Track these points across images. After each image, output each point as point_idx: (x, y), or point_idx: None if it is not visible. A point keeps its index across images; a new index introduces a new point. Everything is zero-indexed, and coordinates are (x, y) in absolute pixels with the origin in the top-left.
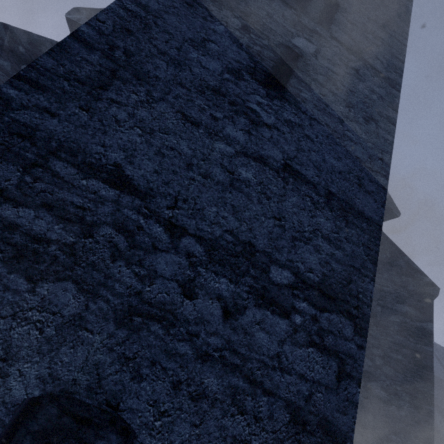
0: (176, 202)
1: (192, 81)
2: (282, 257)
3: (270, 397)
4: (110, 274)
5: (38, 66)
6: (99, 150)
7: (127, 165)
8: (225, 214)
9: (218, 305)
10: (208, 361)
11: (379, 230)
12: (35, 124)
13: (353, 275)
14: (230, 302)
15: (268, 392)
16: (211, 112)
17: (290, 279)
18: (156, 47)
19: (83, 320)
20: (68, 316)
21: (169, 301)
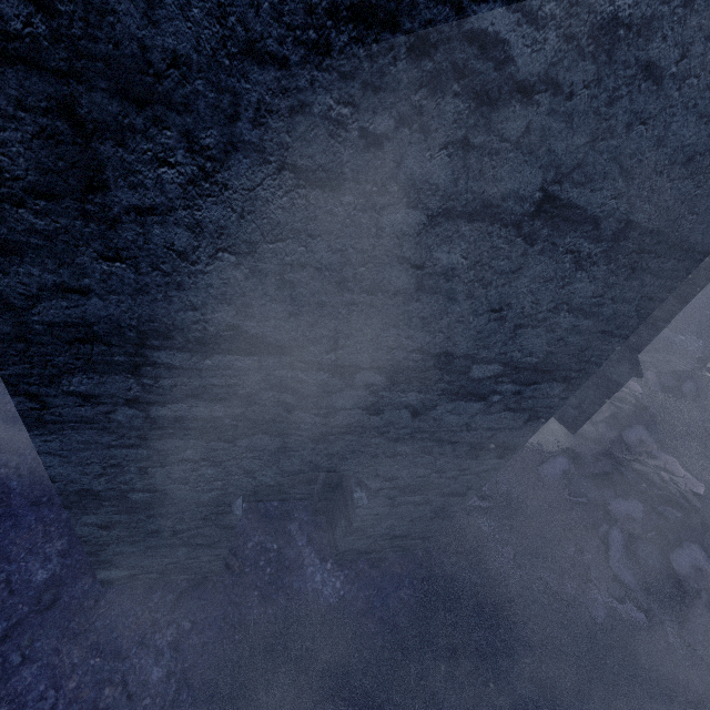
0: (336, 342)
1: (279, 7)
2: (490, 354)
3: (455, 444)
4: (292, 421)
5: None
6: (193, 317)
7: (247, 322)
8: (411, 332)
9: (406, 412)
10: (400, 441)
11: (698, 263)
12: (77, 318)
13: (596, 341)
14: (419, 406)
15: (454, 442)
16: (361, 125)
17: (496, 371)
18: None
19: (287, 448)
20: (273, 449)
21: (356, 421)
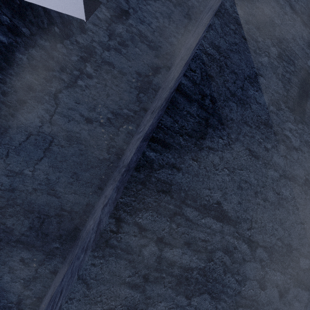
0: (251, 223)
1: (252, 118)
2: (305, 250)
3: None
4: (224, 283)
5: (162, 126)
6: (207, 192)
7: (224, 201)
8: (276, 226)
9: (276, 290)
10: None
11: None
12: (169, 180)
13: None
14: (282, 287)
15: None
16: (264, 144)
17: (309, 264)
18: (228, 89)
19: None
20: None
21: (254, 294)
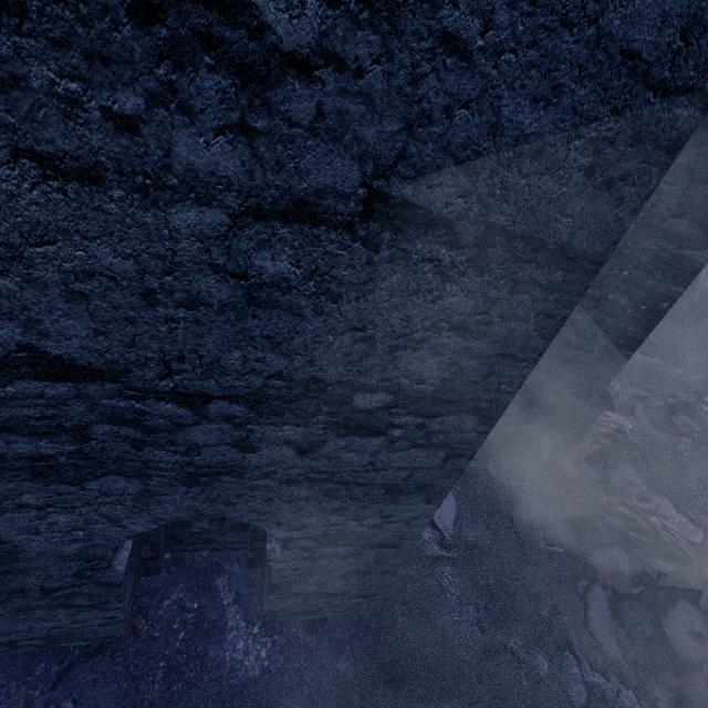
0: (168, 366)
1: None
2: (371, 380)
3: (365, 486)
4: (146, 460)
5: None
6: None
7: (42, 341)
8: (259, 354)
9: (288, 448)
10: (293, 483)
11: (593, 274)
12: None
13: (499, 365)
14: (303, 442)
15: (363, 484)
16: (101, 103)
17: (386, 400)
18: None
19: (152, 491)
20: (135, 493)
21: (229, 460)
